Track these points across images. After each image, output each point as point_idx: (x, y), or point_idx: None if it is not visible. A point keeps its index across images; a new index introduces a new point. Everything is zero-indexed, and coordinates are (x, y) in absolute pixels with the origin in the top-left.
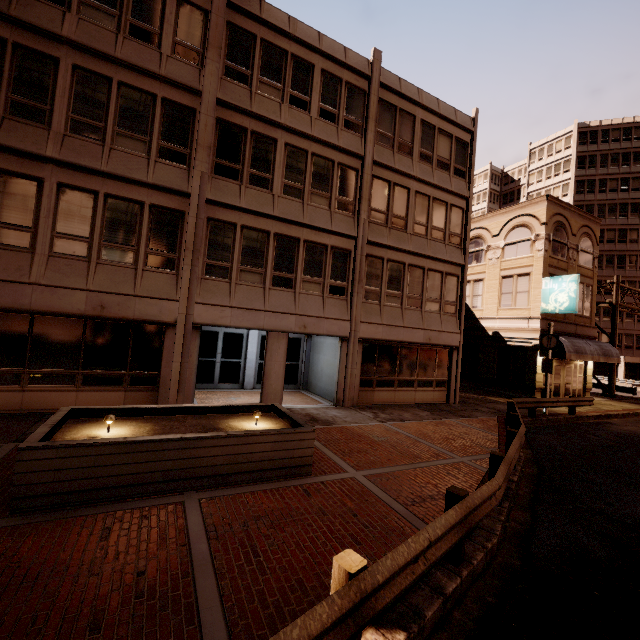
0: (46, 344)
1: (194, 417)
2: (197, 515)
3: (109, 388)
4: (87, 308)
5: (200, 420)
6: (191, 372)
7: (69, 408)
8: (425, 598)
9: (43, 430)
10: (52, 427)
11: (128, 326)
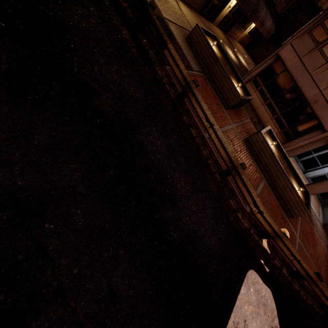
0: (284, 97)
1: (287, 165)
2: (262, 185)
3: (277, 127)
4: (311, 97)
5: (287, 168)
6: (302, 150)
7: (270, 127)
8: (278, 261)
9: (265, 130)
10: (266, 131)
11: (311, 115)
